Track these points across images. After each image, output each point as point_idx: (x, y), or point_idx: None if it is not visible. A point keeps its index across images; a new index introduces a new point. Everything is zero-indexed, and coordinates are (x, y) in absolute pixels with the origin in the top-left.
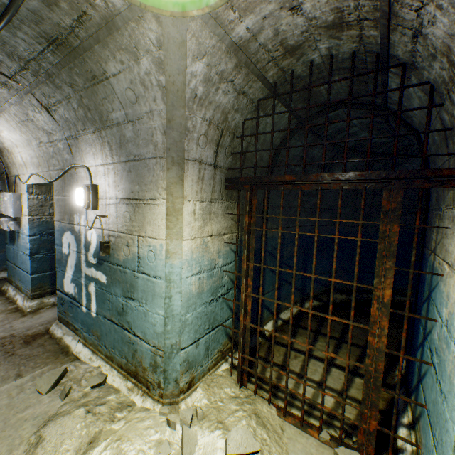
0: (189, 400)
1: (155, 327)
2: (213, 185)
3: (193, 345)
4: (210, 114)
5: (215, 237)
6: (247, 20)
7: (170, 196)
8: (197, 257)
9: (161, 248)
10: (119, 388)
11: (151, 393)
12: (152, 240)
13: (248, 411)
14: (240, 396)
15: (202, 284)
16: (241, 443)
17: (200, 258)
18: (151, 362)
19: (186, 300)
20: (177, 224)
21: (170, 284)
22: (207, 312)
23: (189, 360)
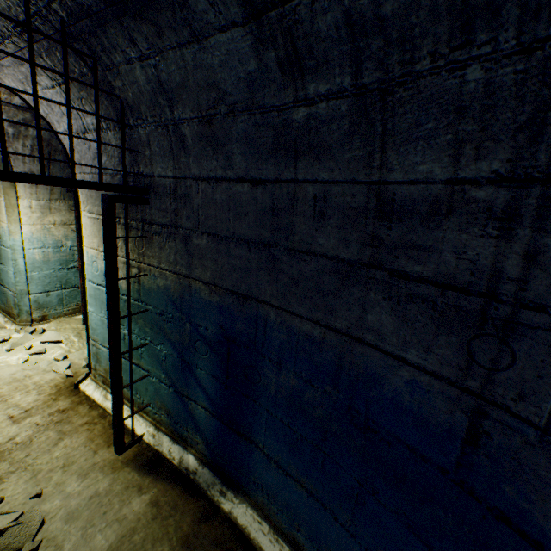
0: (42, 327)
1: (12, 280)
2: (52, 189)
3: (44, 294)
4: (31, 143)
5: (60, 225)
6: (17, 97)
7: (7, 196)
8: (39, 237)
9: (8, 229)
10: (1, 322)
11: (16, 321)
12: (3, 224)
13: (76, 331)
14: (80, 328)
15: (49, 256)
16: (52, 337)
17: (43, 238)
18: (14, 302)
19: (31, 264)
20: (15, 214)
21: (16, 252)
22: (57, 275)
23: (40, 303)
